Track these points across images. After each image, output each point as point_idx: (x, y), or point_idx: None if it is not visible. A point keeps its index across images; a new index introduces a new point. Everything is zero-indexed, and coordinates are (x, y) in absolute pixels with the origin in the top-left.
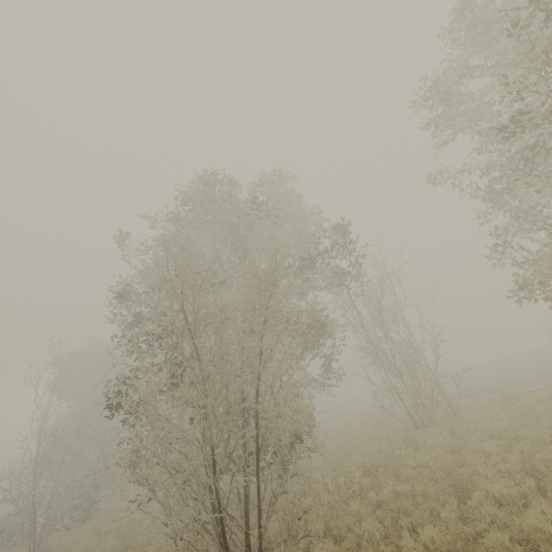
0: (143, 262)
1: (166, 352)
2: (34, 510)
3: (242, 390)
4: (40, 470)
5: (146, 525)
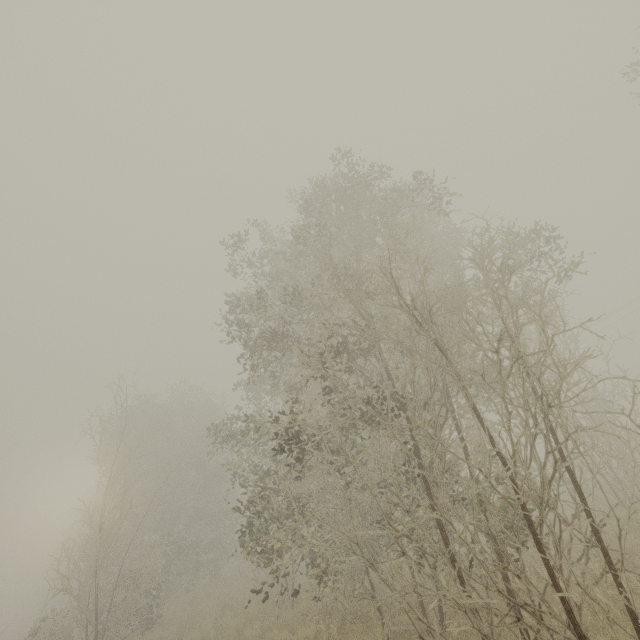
0: (253, 277)
1: (288, 390)
2: (96, 607)
3: (456, 422)
4: (104, 552)
5: (253, 636)
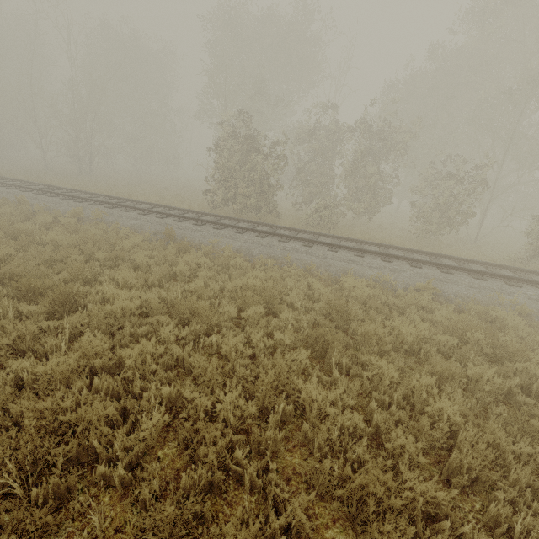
0: None
1: None
2: None
3: None
4: None
5: None
